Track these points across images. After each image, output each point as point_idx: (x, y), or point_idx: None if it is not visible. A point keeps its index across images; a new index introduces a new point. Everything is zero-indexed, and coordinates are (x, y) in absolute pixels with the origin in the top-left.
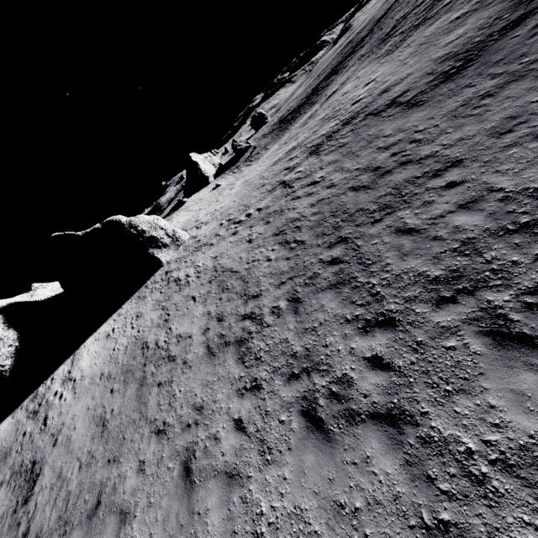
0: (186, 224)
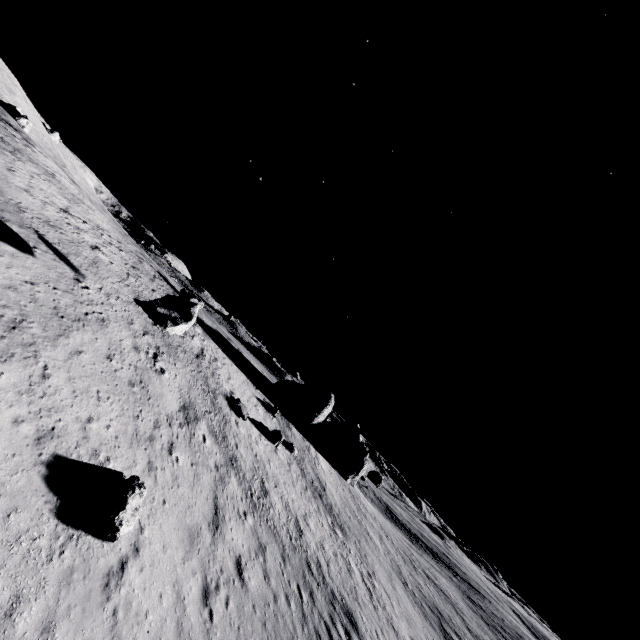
0: None
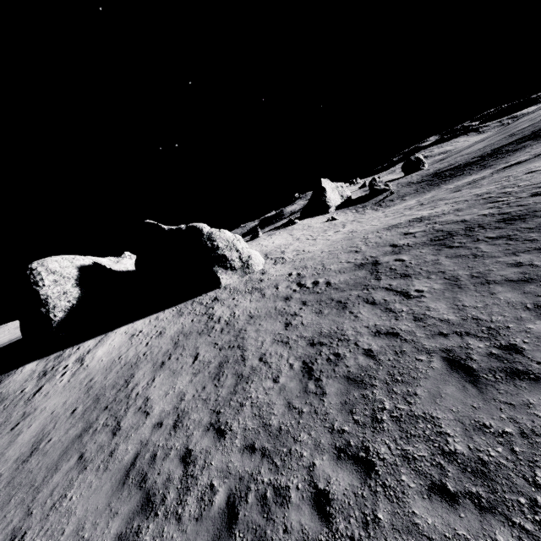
0: (273, 250)
